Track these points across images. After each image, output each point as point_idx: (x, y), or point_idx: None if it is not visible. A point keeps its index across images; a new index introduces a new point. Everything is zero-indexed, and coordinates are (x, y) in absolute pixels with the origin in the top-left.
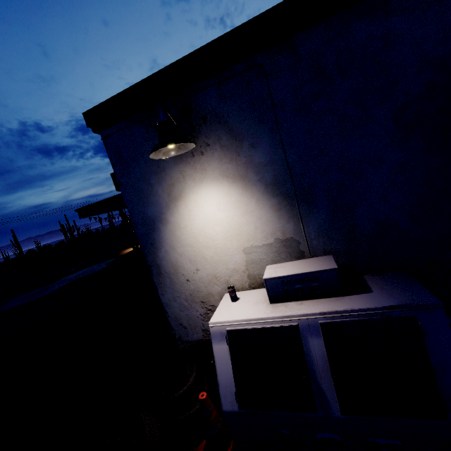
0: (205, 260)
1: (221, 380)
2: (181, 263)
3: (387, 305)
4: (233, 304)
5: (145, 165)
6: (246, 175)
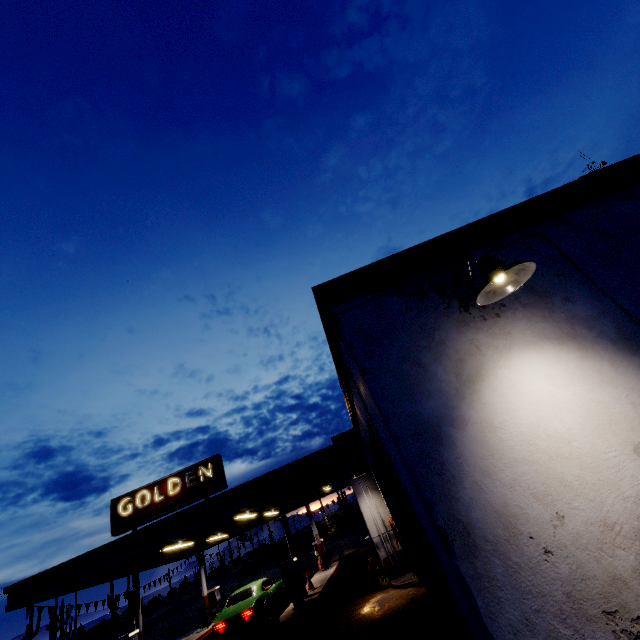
0: (567, 487)
1: None
2: (516, 506)
3: None
4: None
5: (409, 339)
6: (575, 333)
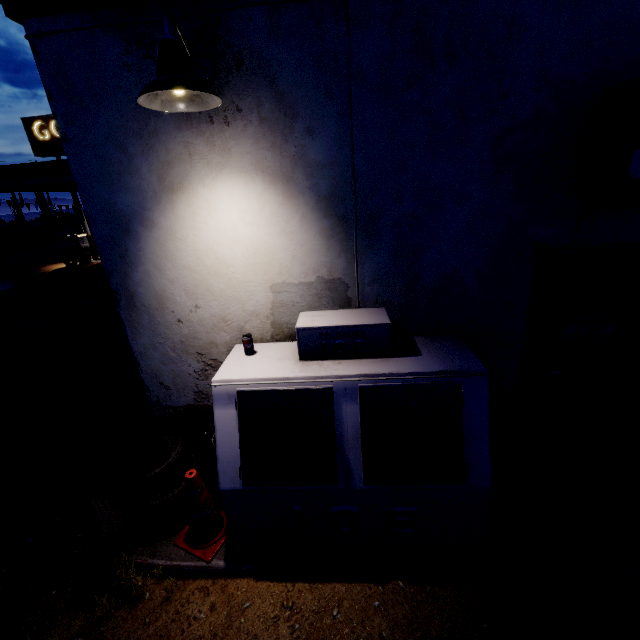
0: (211, 294)
1: (222, 453)
2: (171, 293)
3: (436, 370)
4: (248, 358)
5: (119, 115)
6: (292, 176)
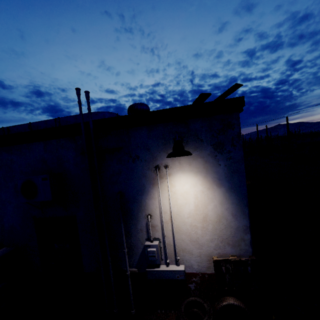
0: None
1: None
2: None
3: None
4: None
5: None
6: None
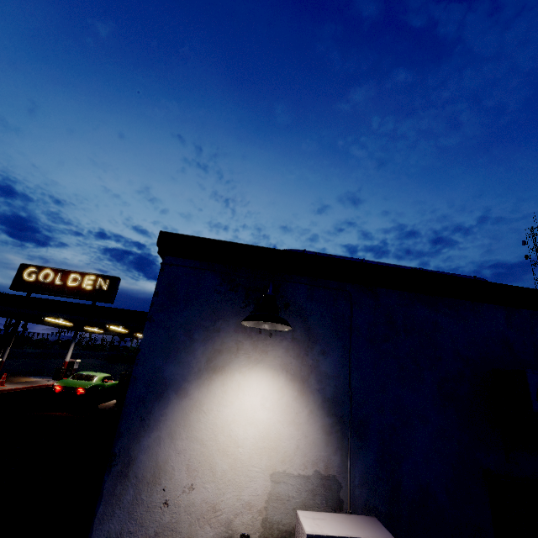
0: (212, 473)
1: None
2: (172, 466)
3: None
4: None
5: (198, 314)
6: (307, 379)
